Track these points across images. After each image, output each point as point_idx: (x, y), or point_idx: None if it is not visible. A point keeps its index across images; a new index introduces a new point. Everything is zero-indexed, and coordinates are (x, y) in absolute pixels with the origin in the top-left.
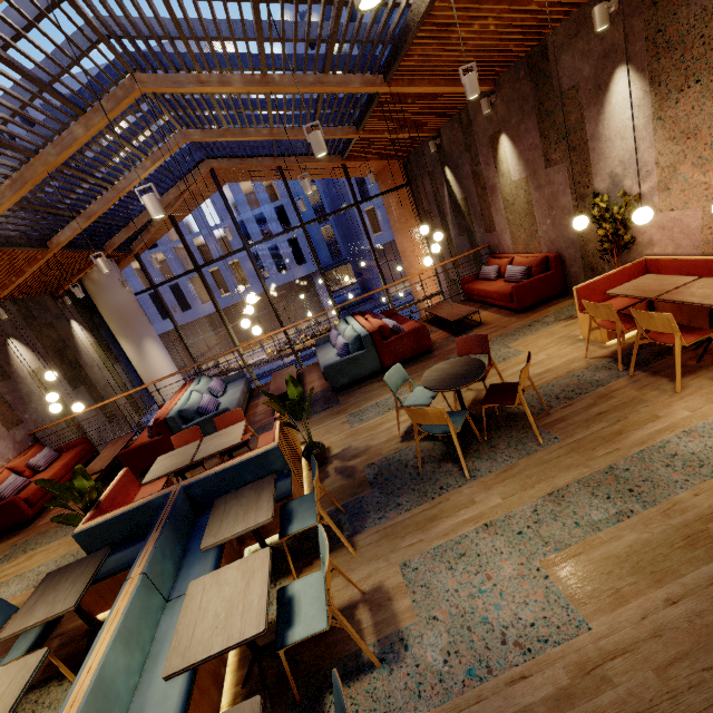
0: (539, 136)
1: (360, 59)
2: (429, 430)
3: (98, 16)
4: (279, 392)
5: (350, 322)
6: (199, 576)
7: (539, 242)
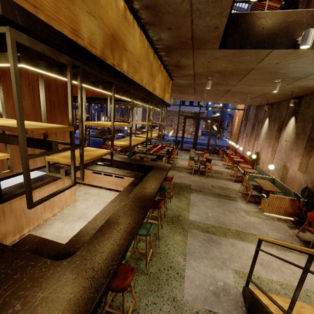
0: None
1: None
2: None
3: None
4: None
5: None
6: None
7: None
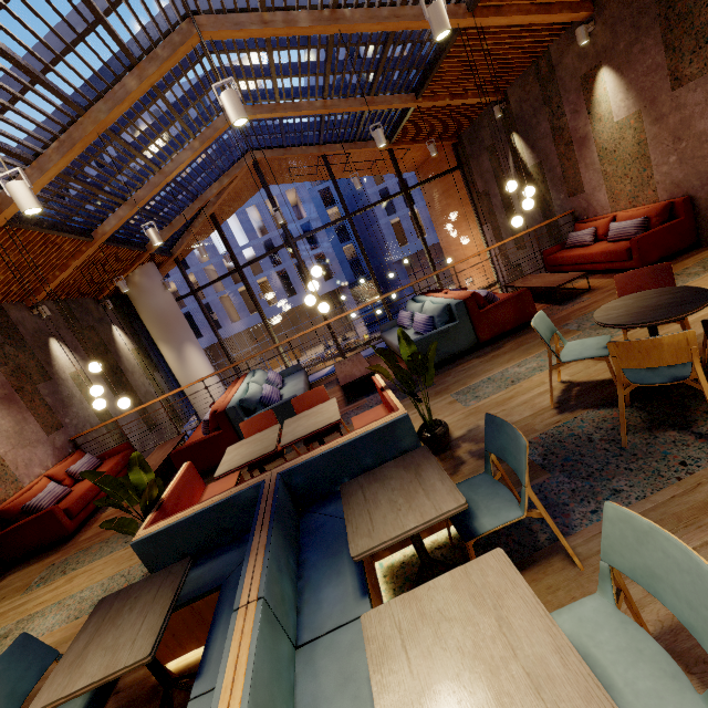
0: (664, 51)
1: None
2: (640, 380)
3: None
4: (352, 378)
5: (425, 299)
6: (340, 604)
7: (655, 189)
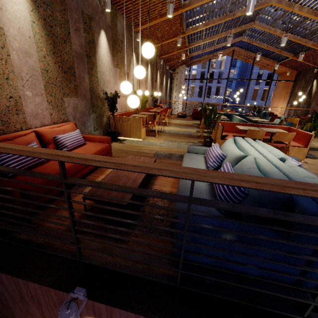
0: None
1: (317, 38)
2: None
3: (266, 10)
4: None
5: None
6: None
7: None
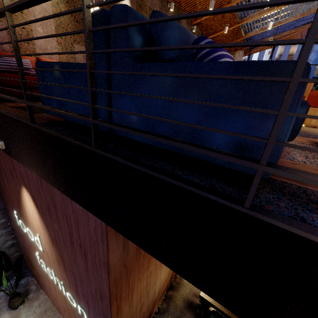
0: None
1: None
2: None
3: None
4: None
5: None
6: None
7: None
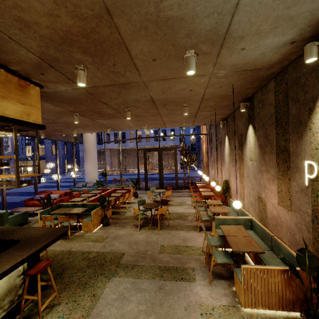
0: None
1: None
2: None
3: None
4: None
5: None
6: None
7: None
